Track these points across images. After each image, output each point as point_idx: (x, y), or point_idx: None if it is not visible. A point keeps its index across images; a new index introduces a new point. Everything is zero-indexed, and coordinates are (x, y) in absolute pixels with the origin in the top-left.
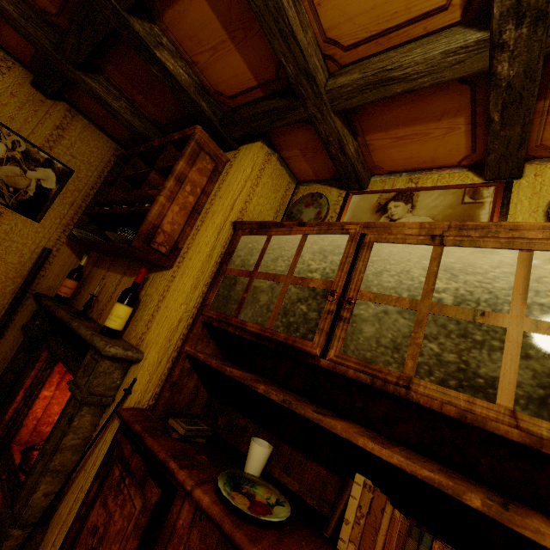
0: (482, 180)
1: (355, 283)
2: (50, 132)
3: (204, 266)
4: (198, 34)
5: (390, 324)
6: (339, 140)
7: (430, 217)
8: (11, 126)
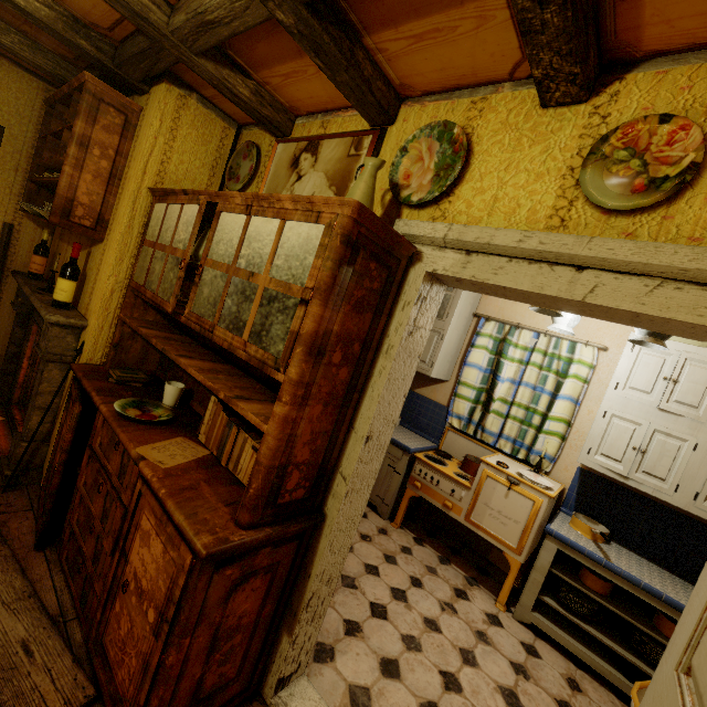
0: (369, 126)
1: (205, 252)
2: None
3: (125, 239)
4: None
5: (216, 286)
6: (223, 84)
7: (325, 173)
8: None
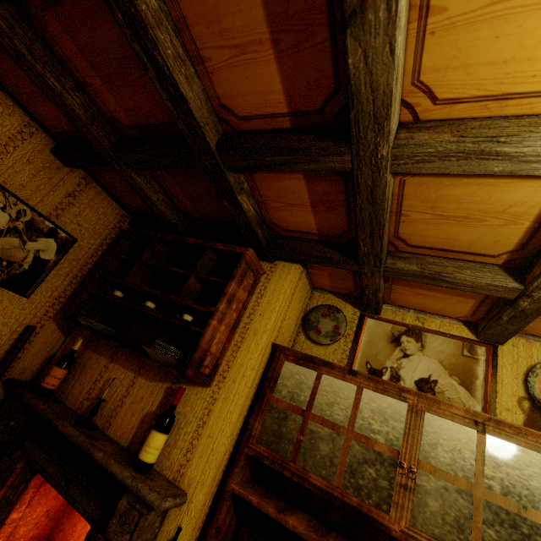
0: (475, 338)
1: (414, 451)
2: (60, 200)
3: (248, 392)
4: (281, 193)
5: (452, 502)
6: (376, 289)
7: (438, 361)
8: (20, 194)
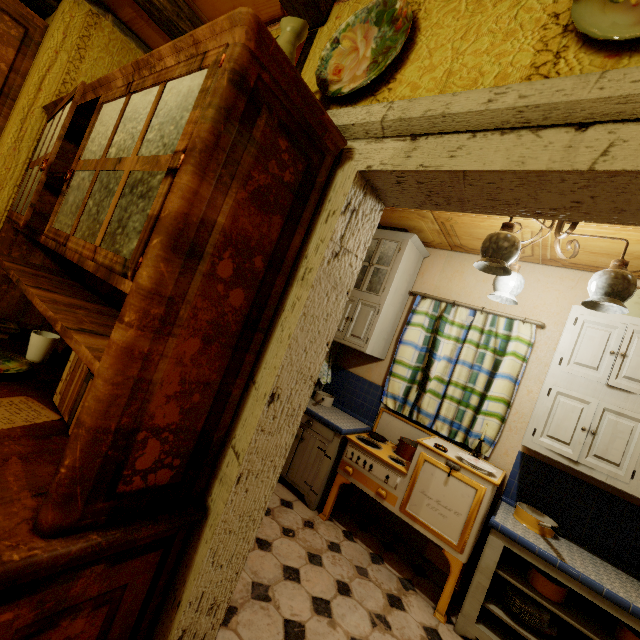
0: None
1: (78, 153)
2: None
3: (8, 162)
4: None
5: (81, 189)
6: None
7: None
8: None
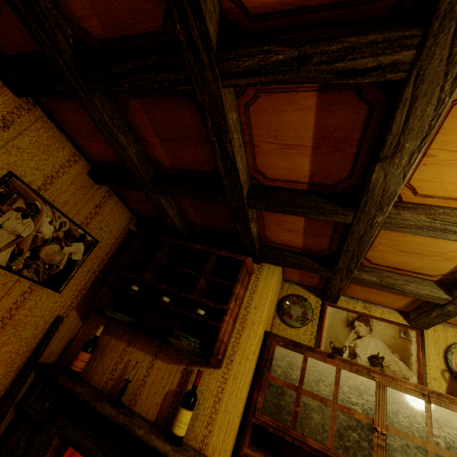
0: (407, 323)
1: (382, 417)
2: (90, 211)
3: (252, 372)
4: (282, 222)
5: (413, 456)
6: (341, 288)
7: (383, 341)
8: (63, 209)
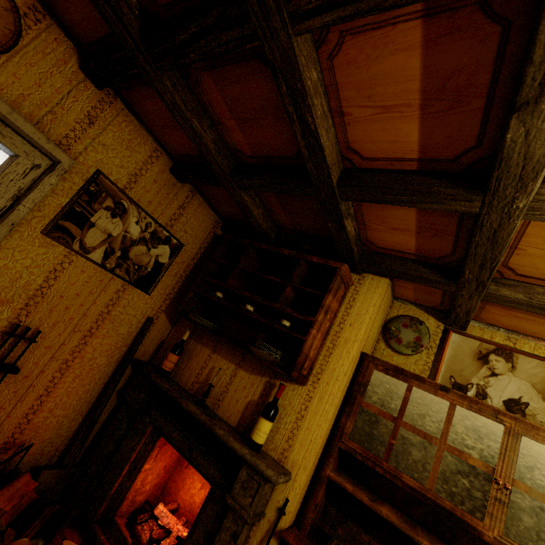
0: None
1: (509, 470)
2: (174, 212)
3: (341, 394)
4: (387, 218)
5: None
6: (470, 309)
7: (531, 384)
8: (148, 209)
